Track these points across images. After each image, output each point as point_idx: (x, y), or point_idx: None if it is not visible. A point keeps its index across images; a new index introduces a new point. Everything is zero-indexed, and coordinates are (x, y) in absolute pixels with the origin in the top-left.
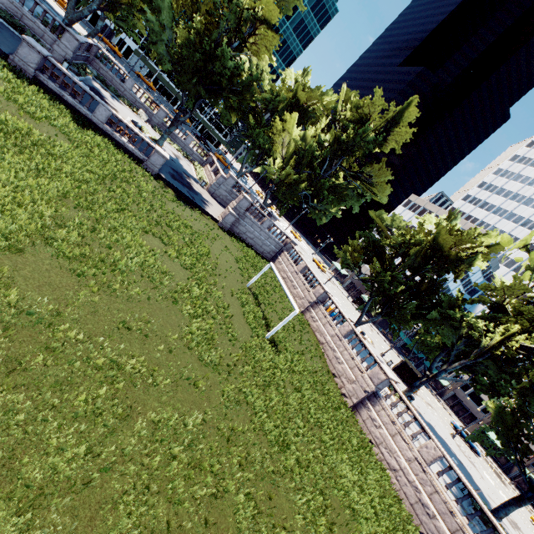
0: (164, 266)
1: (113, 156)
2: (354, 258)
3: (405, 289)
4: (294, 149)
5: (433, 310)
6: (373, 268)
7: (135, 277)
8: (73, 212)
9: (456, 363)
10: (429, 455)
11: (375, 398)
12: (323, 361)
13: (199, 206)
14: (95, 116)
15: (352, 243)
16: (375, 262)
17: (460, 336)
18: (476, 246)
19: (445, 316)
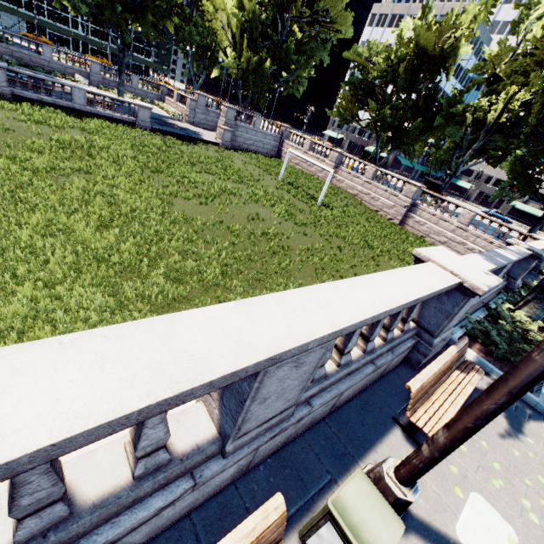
0: (231, 185)
1: (117, 131)
2: (349, 110)
3: (406, 113)
4: (239, 27)
5: (437, 117)
6: (370, 109)
7: (226, 197)
8: (156, 178)
9: (469, 150)
10: (465, 219)
11: (414, 207)
12: (364, 206)
13: (198, 139)
14: (75, 103)
15: (342, 95)
16: (371, 102)
17: (467, 127)
18: (458, 29)
19: (449, 116)
